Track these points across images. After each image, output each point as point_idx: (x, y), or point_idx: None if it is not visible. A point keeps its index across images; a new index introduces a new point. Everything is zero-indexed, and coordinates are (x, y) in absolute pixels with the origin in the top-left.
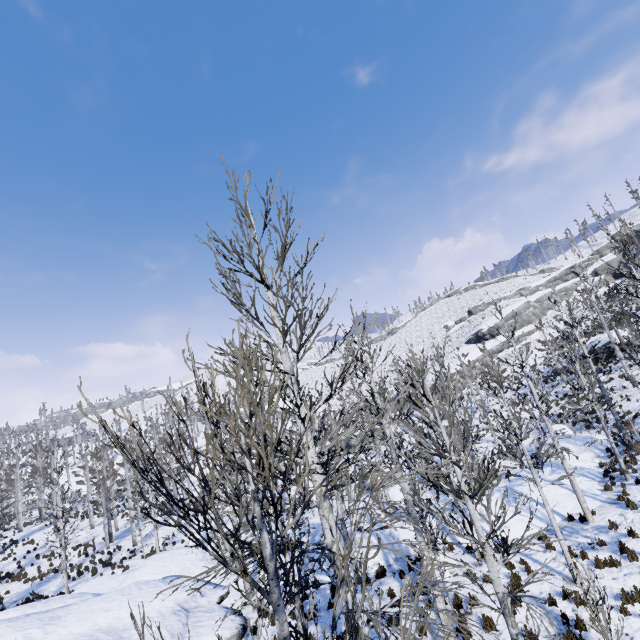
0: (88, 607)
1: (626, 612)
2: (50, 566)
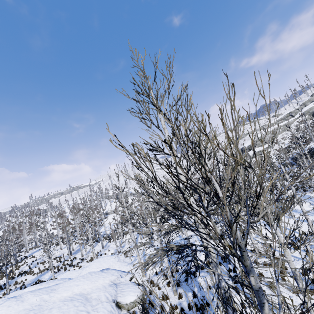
0: (68, 284)
1: None
2: (44, 267)
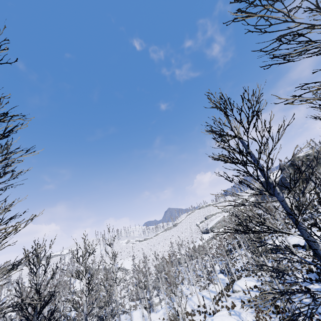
0: None
1: None
2: None
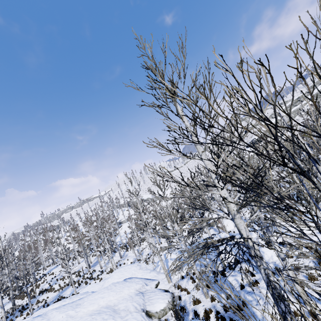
0: (93, 297)
1: None
2: (64, 283)
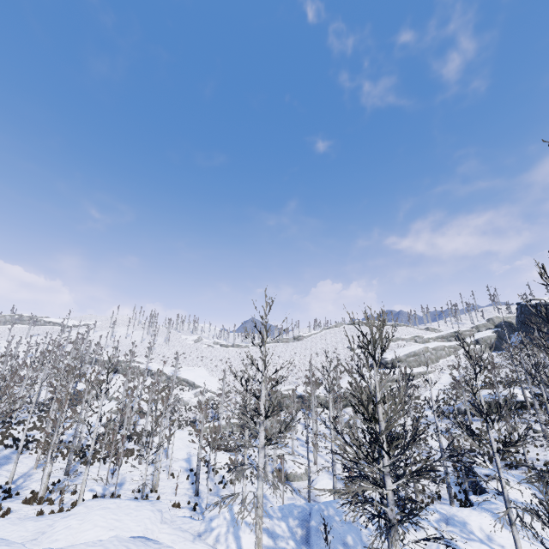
0: None
1: None
2: None
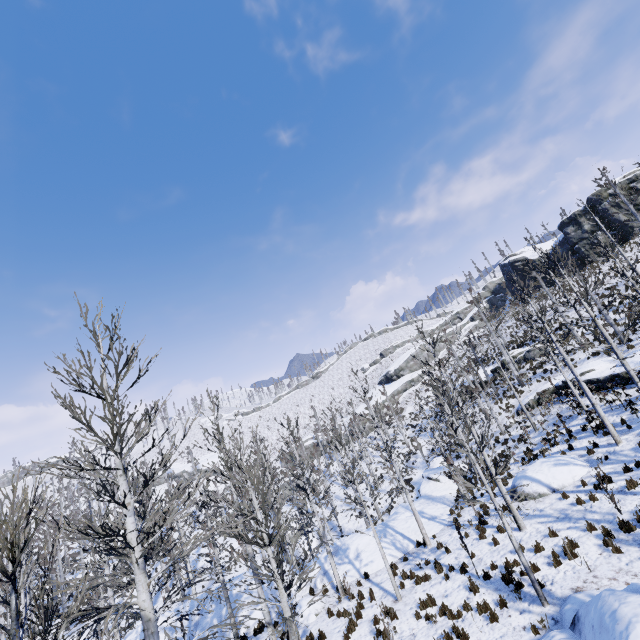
0: None
1: (419, 616)
2: None
